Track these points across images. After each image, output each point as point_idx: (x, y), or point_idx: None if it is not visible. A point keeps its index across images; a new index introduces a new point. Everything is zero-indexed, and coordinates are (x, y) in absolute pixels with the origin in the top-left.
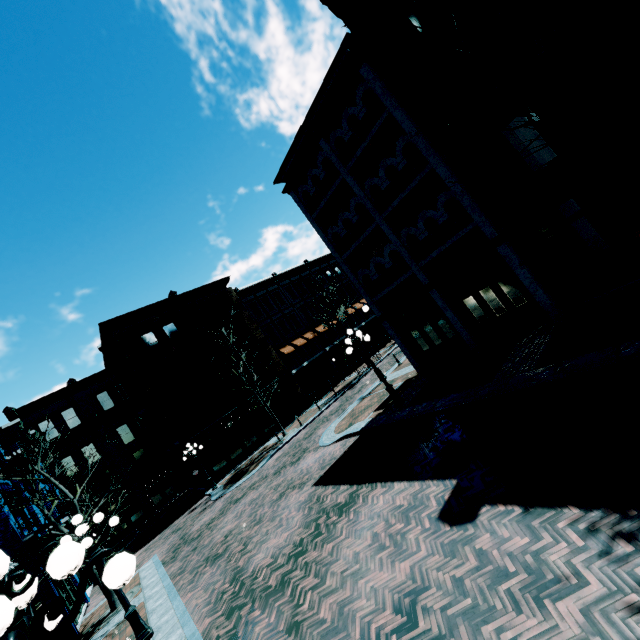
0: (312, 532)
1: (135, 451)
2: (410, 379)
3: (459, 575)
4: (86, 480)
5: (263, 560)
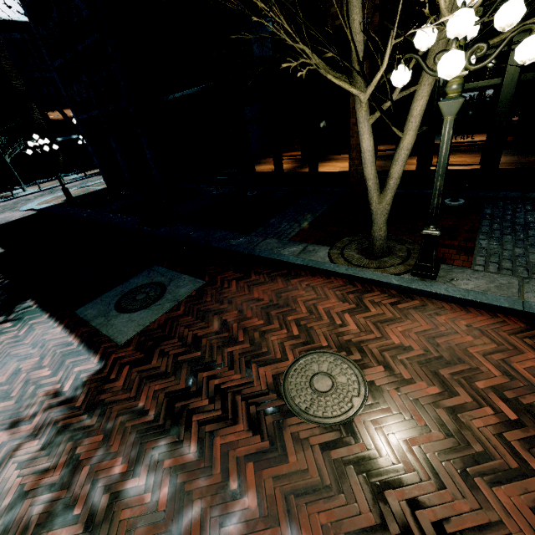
0: None
1: None
2: (106, 188)
3: None
4: None
5: None
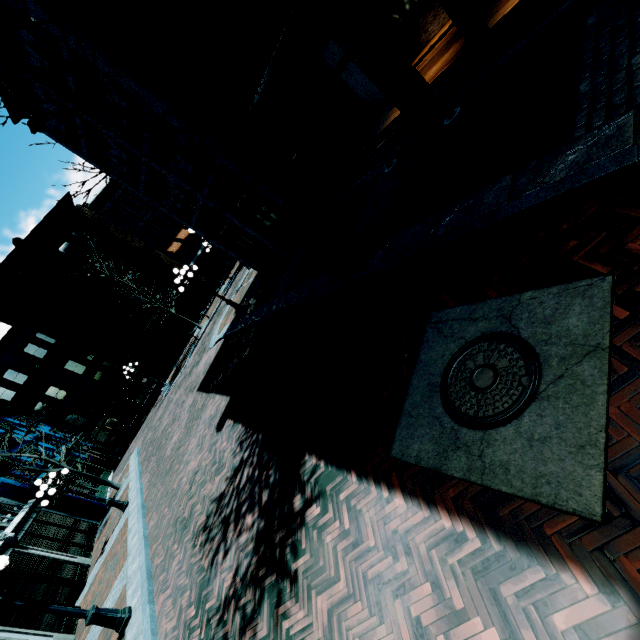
0: (186, 432)
1: (94, 376)
2: (257, 275)
3: (207, 463)
4: (43, 442)
5: (169, 452)
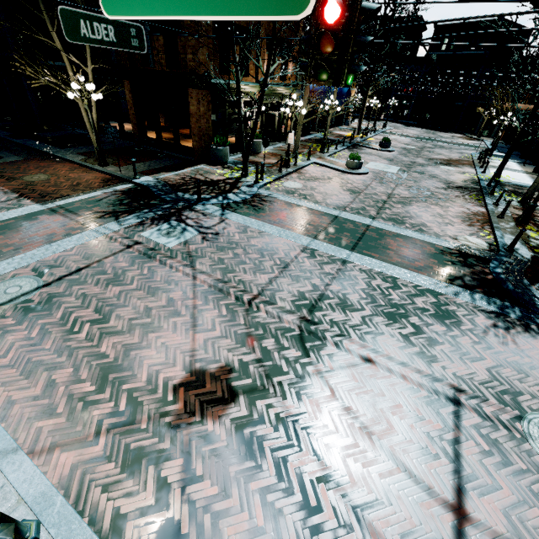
0: None
1: None
2: None
3: None
4: None
5: None
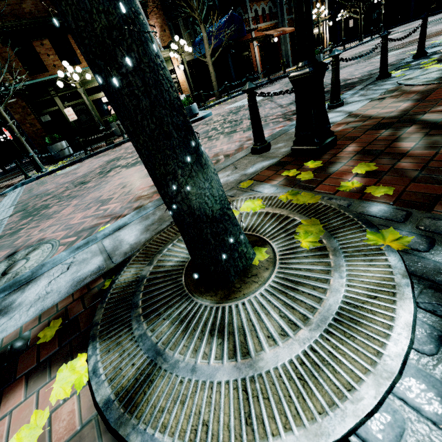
0: None
1: None
2: None
3: None
4: None
5: None
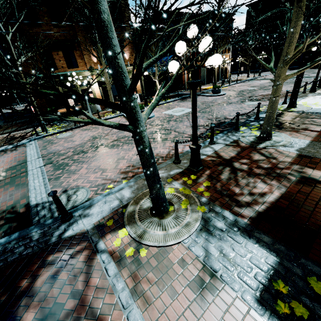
0: None
1: None
2: None
3: None
4: None
5: None
